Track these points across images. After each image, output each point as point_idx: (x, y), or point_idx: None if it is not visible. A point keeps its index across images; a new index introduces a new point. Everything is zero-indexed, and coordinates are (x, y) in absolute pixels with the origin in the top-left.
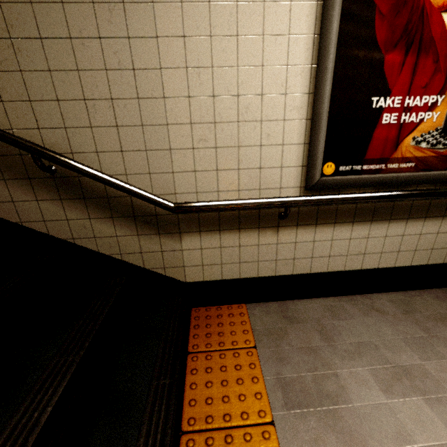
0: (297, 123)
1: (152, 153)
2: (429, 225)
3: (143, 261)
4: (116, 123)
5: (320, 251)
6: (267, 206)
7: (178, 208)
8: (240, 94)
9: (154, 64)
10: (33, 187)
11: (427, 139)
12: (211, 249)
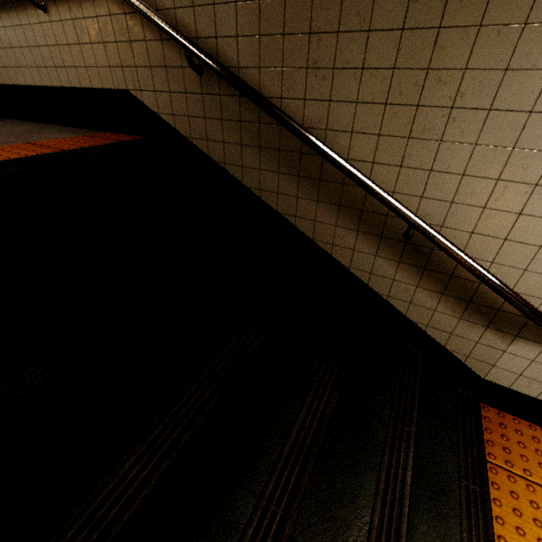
0: None
1: None
2: None
3: (447, 341)
4: (521, 210)
5: None
6: None
7: None
8: None
9: None
10: (380, 244)
11: None
12: None
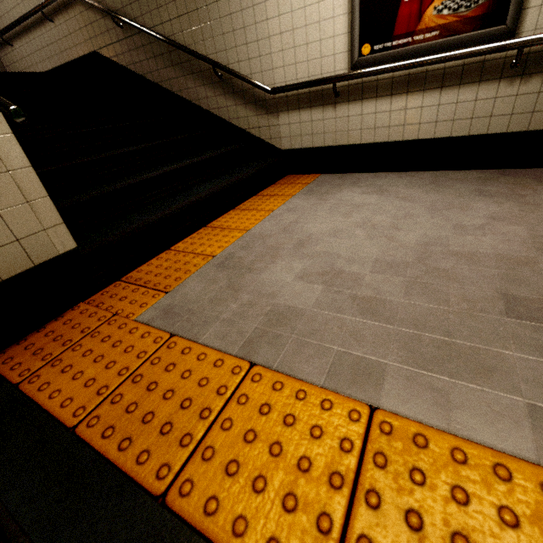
0: (342, 18)
1: (262, 58)
2: (465, 93)
3: (260, 134)
4: (246, 42)
5: (367, 124)
6: (319, 83)
7: (272, 90)
8: (306, 6)
9: (262, 0)
10: (214, 88)
11: (448, 6)
12: (295, 124)
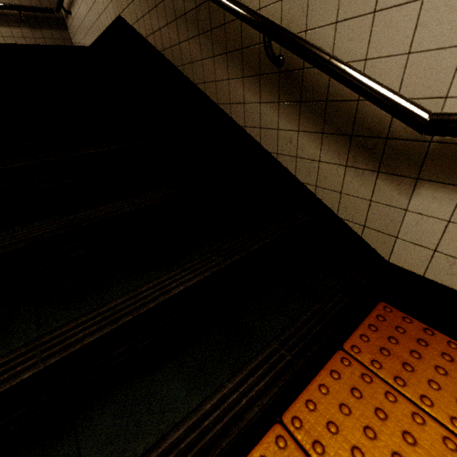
0: None
1: (435, 1)
2: None
3: (339, 205)
4: None
5: None
6: None
7: (436, 122)
8: None
9: None
10: (260, 86)
11: None
12: None
